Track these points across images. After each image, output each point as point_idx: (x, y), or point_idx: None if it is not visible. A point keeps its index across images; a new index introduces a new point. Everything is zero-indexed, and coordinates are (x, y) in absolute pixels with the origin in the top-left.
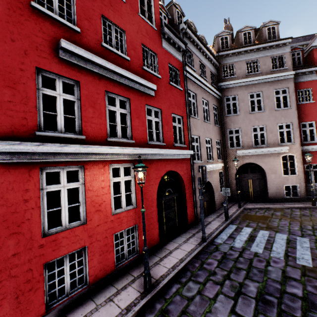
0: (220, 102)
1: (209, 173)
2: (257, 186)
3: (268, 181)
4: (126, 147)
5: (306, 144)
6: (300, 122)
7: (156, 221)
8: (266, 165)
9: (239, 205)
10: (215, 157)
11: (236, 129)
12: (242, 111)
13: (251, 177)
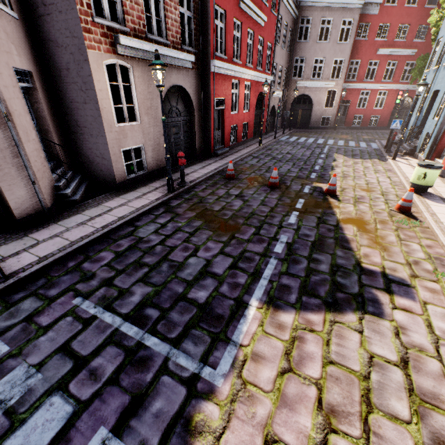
0: (295, 23)
1: (276, 100)
2: (304, 116)
3: (313, 112)
4: (252, 71)
5: (348, 82)
6: (351, 59)
7: (253, 124)
8: (315, 98)
9: (290, 128)
10: (281, 86)
11: (302, 58)
12: (312, 39)
13: (302, 107)
